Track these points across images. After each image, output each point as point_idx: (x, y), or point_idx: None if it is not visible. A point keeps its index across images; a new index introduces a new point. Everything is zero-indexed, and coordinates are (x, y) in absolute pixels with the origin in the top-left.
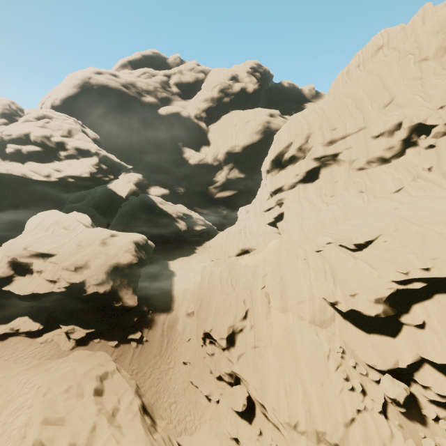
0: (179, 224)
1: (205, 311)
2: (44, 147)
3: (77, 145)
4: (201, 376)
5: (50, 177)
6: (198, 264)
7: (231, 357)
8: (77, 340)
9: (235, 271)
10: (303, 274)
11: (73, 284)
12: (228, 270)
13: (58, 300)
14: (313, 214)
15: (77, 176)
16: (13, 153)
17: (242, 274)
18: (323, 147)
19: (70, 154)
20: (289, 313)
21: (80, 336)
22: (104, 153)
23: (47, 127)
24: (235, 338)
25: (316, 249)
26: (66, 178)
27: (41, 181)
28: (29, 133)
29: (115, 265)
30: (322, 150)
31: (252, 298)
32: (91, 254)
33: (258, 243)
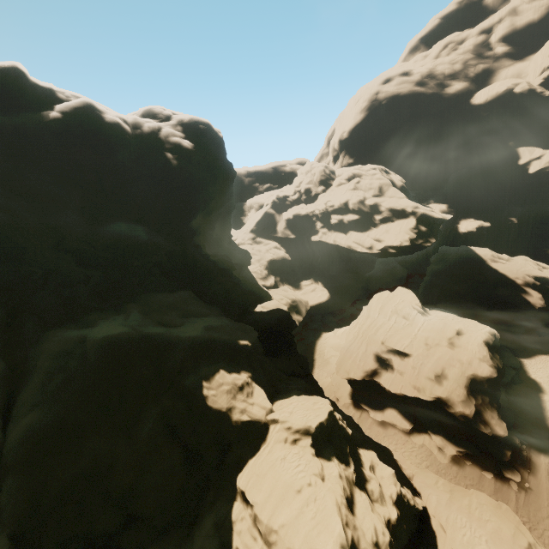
0: (529, 296)
1: None
2: (361, 213)
3: (390, 205)
4: None
5: (372, 249)
6: None
7: None
8: (449, 455)
9: None
10: None
11: (437, 396)
12: None
13: (417, 400)
14: None
15: (397, 246)
16: (336, 224)
17: None
18: None
19: (384, 217)
20: None
21: (451, 452)
22: (422, 211)
23: (358, 188)
24: None
25: None
26: (386, 249)
27: (363, 252)
28: (347, 201)
29: (471, 376)
30: None
31: None
32: (444, 360)
33: None
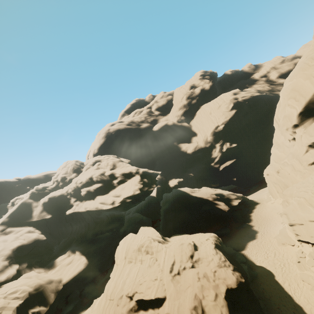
0: (219, 205)
1: None
2: (103, 182)
3: (122, 172)
4: None
5: (114, 203)
6: (282, 248)
7: None
8: None
9: None
10: None
11: None
12: None
13: None
14: None
15: (131, 196)
16: (86, 194)
17: None
18: None
19: (119, 180)
20: None
21: None
22: (142, 170)
23: (100, 168)
24: None
25: None
26: (125, 200)
27: (109, 209)
28: (91, 176)
29: (228, 294)
30: None
31: None
32: (197, 287)
33: None
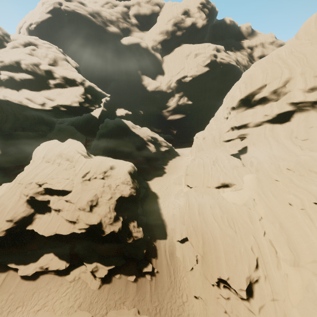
0: (150, 146)
1: (214, 254)
2: (35, 75)
3: (63, 74)
4: (217, 316)
5: (44, 105)
6: (173, 186)
7: (253, 308)
8: (102, 278)
9: (225, 208)
10: (308, 227)
11: (92, 225)
12: (218, 205)
13: (76, 234)
14: (286, 155)
15: (68, 105)
16: (7, 80)
17: (235, 214)
18: (303, 93)
19: (58, 82)
20: (303, 268)
21: (104, 274)
22: (89, 83)
23: (34, 55)
24: (253, 289)
25: (315, 201)
26: (59, 107)
27: (36, 109)
28: (19, 60)
29: (120, 199)
30: (302, 96)
31: (259, 246)
32: (99, 190)
33: (236, 178)
